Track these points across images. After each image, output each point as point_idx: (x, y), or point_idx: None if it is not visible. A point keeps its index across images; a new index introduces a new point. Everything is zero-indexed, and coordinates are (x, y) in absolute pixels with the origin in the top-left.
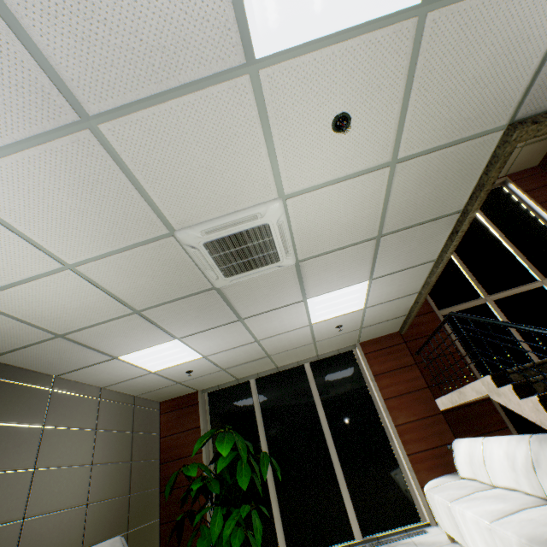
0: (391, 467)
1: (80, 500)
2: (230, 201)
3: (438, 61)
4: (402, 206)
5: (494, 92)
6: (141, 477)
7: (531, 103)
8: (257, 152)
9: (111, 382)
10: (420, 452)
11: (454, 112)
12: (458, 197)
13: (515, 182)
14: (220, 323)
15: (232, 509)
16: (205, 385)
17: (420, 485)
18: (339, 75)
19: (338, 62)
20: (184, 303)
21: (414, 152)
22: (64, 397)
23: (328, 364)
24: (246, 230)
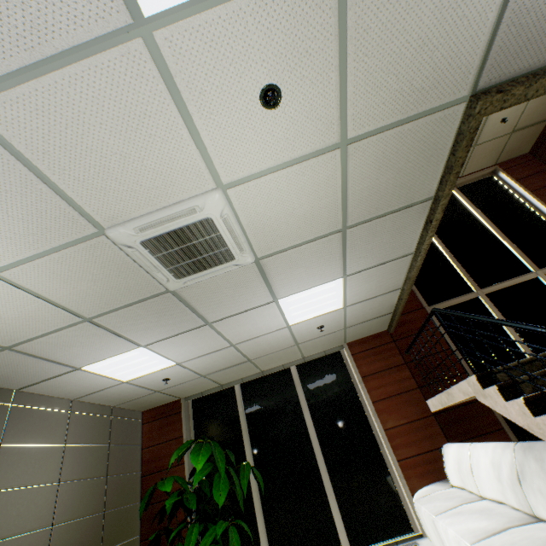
0: (381, 474)
1: (44, 522)
2: (160, 193)
3: (373, 18)
4: (364, 194)
5: (447, 56)
6: (118, 492)
7: (493, 69)
8: (178, 134)
9: (81, 393)
10: (410, 457)
11: (403, 81)
12: (426, 182)
13: (506, 171)
14: (187, 328)
15: (209, 526)
16: (188, 393)
17: (411, 492)
18: (255, 37)
19: (249, 21)
20: (139, 309)
21: (366, 131)
22: (26, 411)
23: (315, 366)
24: (187, 225)
